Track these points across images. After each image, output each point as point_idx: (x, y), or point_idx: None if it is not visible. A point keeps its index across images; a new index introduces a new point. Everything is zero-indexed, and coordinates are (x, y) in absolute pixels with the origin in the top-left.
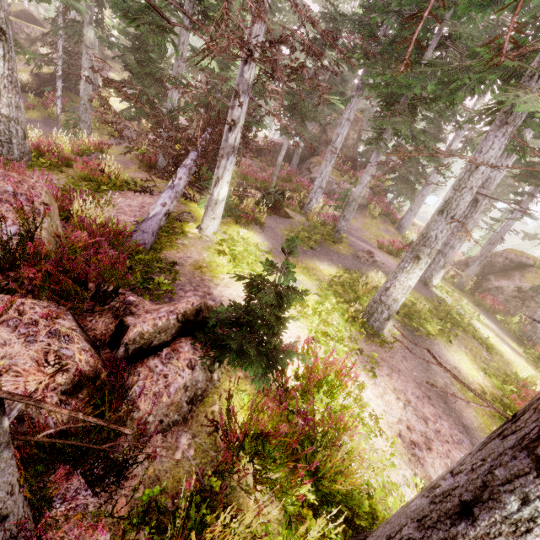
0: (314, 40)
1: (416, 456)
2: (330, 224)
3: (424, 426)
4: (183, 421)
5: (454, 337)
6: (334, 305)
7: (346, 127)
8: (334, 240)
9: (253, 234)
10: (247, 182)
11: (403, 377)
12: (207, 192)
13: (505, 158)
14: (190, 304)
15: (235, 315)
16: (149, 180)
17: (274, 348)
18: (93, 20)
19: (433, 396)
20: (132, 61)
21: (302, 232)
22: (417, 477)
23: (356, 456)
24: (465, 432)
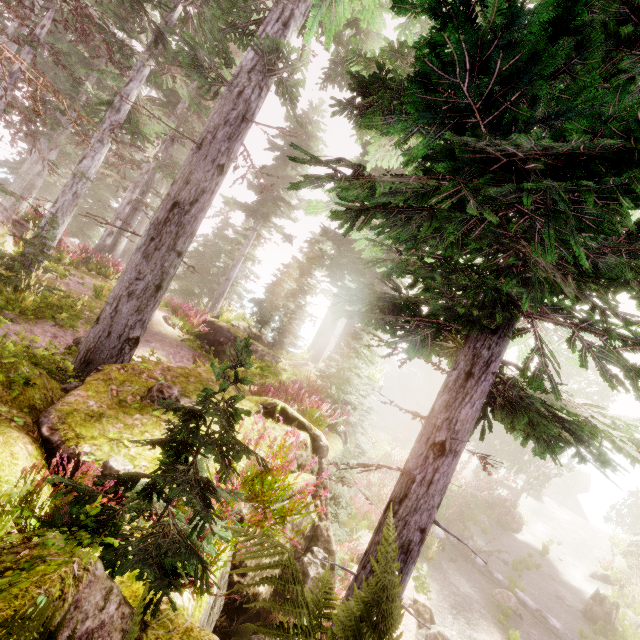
0: None
1: None
2: None
3: None
4: None
5: None
6: None
7: None
8: None
9: None
10: None
11: None
12: None
13: None
14: None
15: None
16: None
17: None
18: None
19: None
20: None
21: None
22: None
23: None
24: None
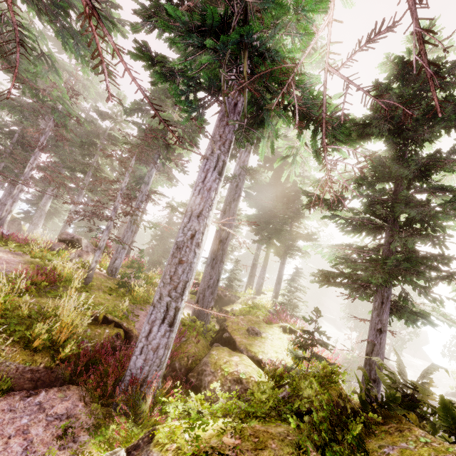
0: None
1: None
2: None
3: None
4: None
5: None
6: None
7: None
8: None
9: None
10: None
11: None
12: None
13: None
14: None
15: None
16: None
17: None
18: None
19: None
20: None
21: None
22: None
23: None
24: None
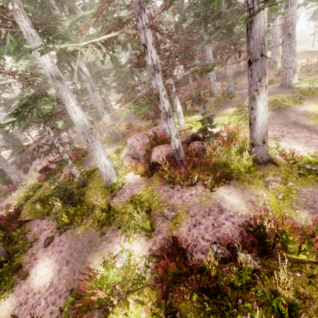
0: (176, 26)
1: (277, 139)
2: (226, 93)
3: (282, 132)
4: (202, 153)
5: (304, 100)
6: (236, 118)
7: (210, 49)
8: (230, 97)
9: (196, 116)
10: (182, 100)
11: (272, 125)
12: (173, 113)
13: (290, 7)
14: (190, 134)
15: (201, 130)
16: (154, 121)
17: (216, 133)
18: (102, 85)
19: (288, 124)
20: (121, 88)
21: (215, 103)
22: (272, 141)
23: (241, 137)
24: (305, 128)
